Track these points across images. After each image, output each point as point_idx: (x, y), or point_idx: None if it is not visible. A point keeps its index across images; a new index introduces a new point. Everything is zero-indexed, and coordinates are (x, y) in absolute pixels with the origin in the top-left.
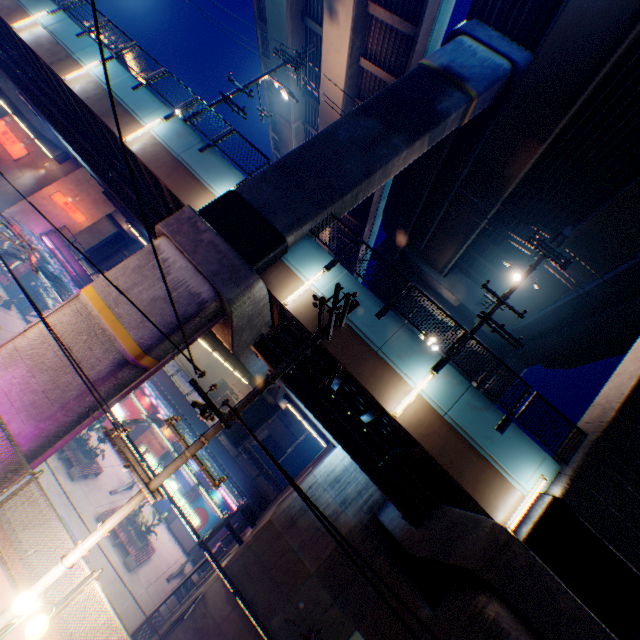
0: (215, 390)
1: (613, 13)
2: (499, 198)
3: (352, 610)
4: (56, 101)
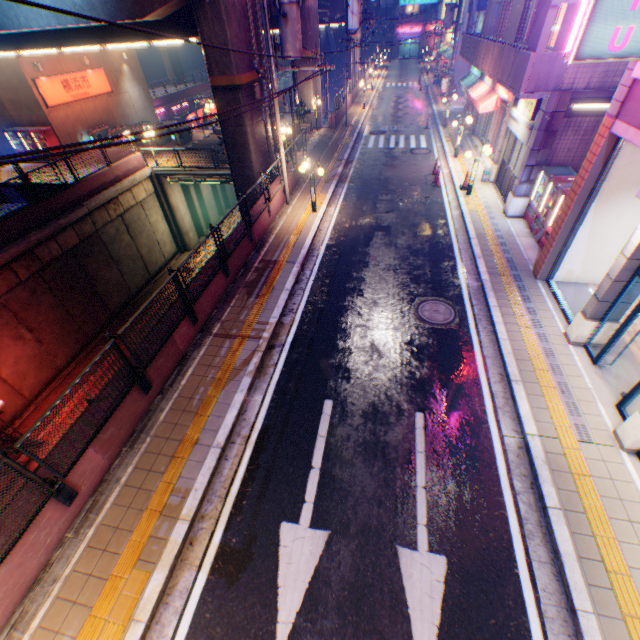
0: None
1: None
2: None
3: None
4: None
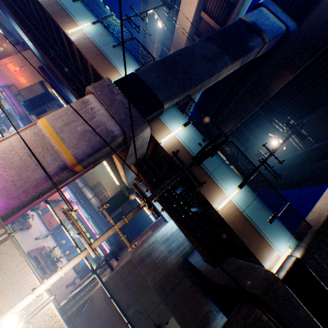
0: (94, 186)
1: None
2: (264, 100)
3: (171, 306)
4: (18, 2)
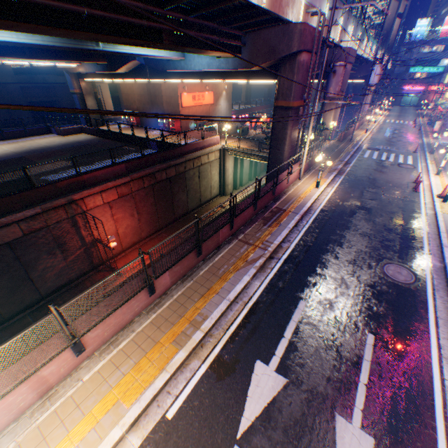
0: None
1: None
2: None
3: None
4: None
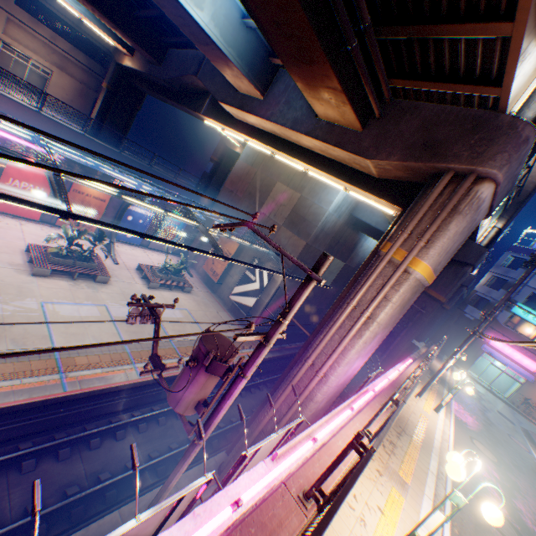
0: None
1: None
2: None
3: (334, 254)
4: None
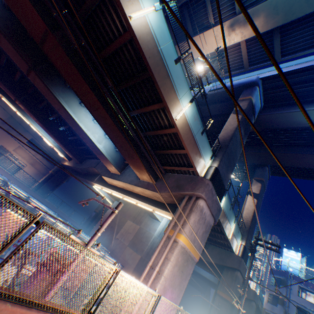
0: None
1: (289, 124)
2: None
3: None
4: None
